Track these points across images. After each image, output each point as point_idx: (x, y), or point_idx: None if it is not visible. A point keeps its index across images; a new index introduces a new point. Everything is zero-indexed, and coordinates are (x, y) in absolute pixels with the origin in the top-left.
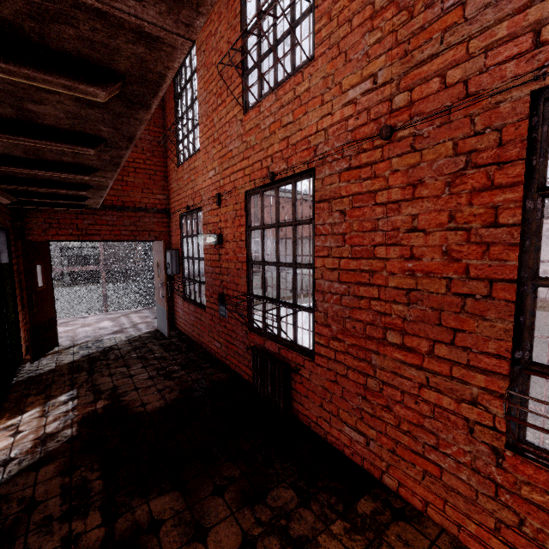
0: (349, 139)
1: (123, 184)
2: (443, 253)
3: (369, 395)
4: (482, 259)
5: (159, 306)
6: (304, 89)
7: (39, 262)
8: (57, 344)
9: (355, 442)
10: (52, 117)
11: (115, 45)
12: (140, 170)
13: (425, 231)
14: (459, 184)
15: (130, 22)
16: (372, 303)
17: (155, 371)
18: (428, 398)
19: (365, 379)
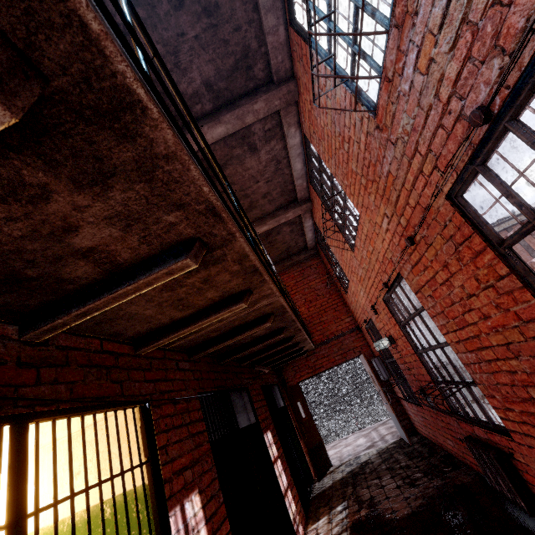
0: (400, 250)
1: (322, 323)
2: (496, 307)
3: None
4: (517, 304)
5: (390, 413)
6: (366, 231)
7: (298, 400)
8: (330, 464)
9: None
10: (262, 333)
11: (263, 311)
12: (327, 309)
13: (475, 294)
14: (462, 257)
15: (262, 306)
16: (498, 364)
17: (401, 479)
18: None
19: None
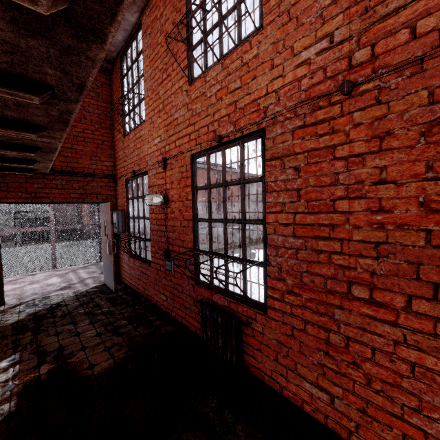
0: (303, 98)
1: (73, 151)
2: (419, 204)
3: (332, 351)
4: None
5: (105, 262)
6: (252, 56)
7: None
8: (2, 303)
9: (316, 398)
10: None
11: None
12: (88, 139)
13: (395, 182)
14: (437, 132)
15: None
16: (333, 257)
17: (103, 326)
18: (406, 356)
19: (327, 334)
